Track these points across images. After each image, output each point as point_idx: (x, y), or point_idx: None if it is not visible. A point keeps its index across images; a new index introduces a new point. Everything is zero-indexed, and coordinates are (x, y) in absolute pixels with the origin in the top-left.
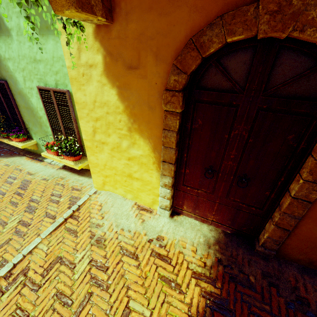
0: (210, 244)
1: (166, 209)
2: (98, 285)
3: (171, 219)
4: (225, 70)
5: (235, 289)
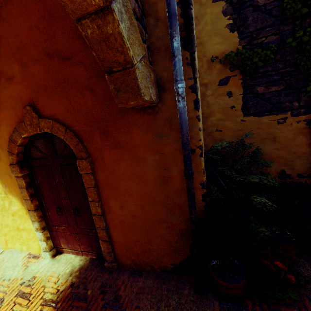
0: (73, 272)
1: (47, 251)
2: None
3: (52, 259)
4: (37, 148)
5: (70, 304)
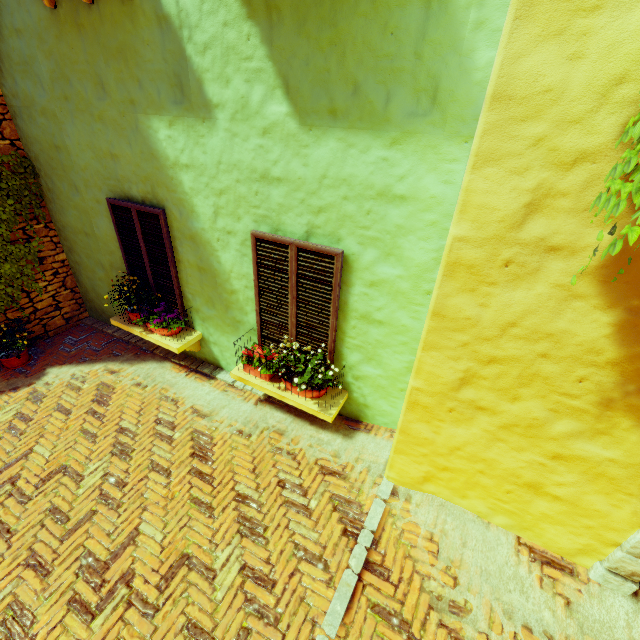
0: None
1: (627, 578)
2: None
3: (636, 602)
4: None
5: None
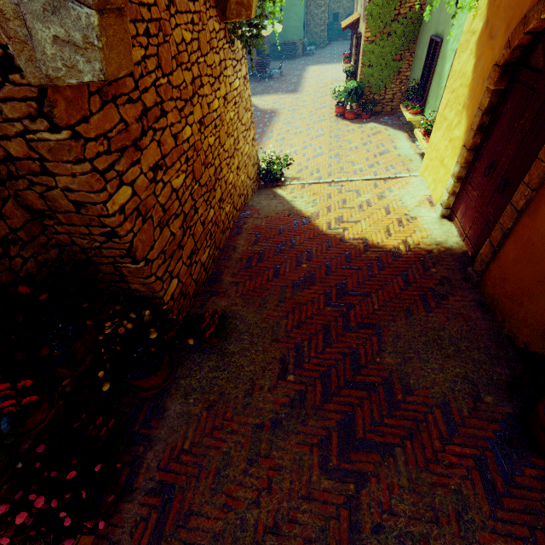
0: (440, 245)
1: (442, 206)
2: (360, 208)
3: (439, 218)
4: None
5: (415, 261)
